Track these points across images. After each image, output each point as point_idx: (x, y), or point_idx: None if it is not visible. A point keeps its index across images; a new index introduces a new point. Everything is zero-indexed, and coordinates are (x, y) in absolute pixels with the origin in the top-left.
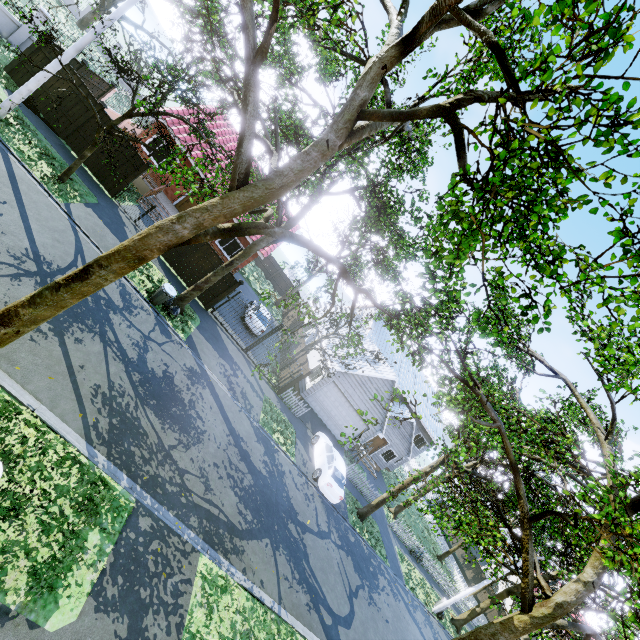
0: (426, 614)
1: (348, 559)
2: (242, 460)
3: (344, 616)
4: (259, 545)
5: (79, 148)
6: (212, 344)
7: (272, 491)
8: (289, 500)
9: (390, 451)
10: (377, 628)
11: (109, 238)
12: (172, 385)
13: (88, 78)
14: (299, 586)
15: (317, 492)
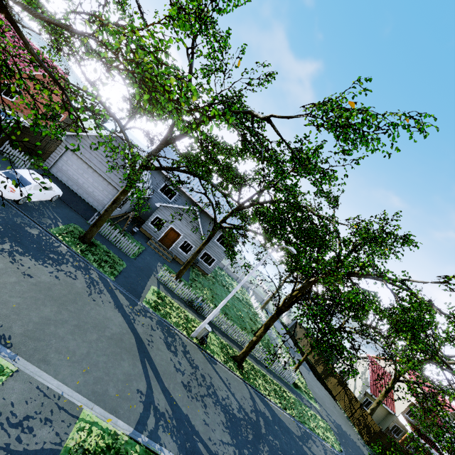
0: (170, 330)
1: None
2: None
3: None
4: None
5: None
6: None
7: None
8: None
9: (186, 243)
10: None
11: None
12: None
13: None
14: None
15: None
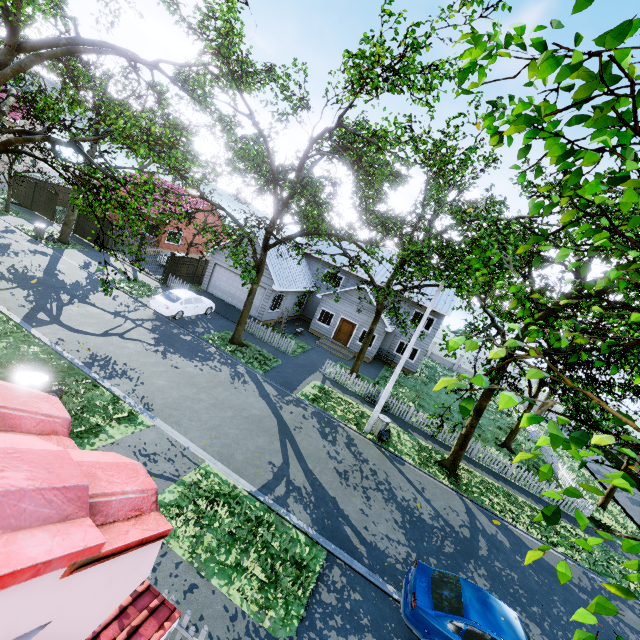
0: (331, 422)
1: (151, 334)
2: (43, 272)
3: (77, 329)
4: (1, 281)
5: (36, 208)
6: (89, 256)
7: (65, 286)
8: (87, 295)
9: (365, 333)
10: (139, 357)
11: (26, 224)
12: (5, 246)
13: (57, 189)
14: (26, 301)
15: (155, 313)
